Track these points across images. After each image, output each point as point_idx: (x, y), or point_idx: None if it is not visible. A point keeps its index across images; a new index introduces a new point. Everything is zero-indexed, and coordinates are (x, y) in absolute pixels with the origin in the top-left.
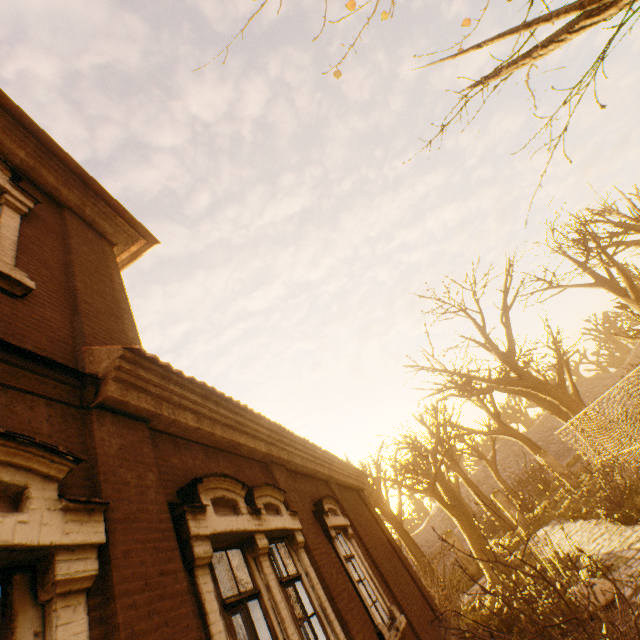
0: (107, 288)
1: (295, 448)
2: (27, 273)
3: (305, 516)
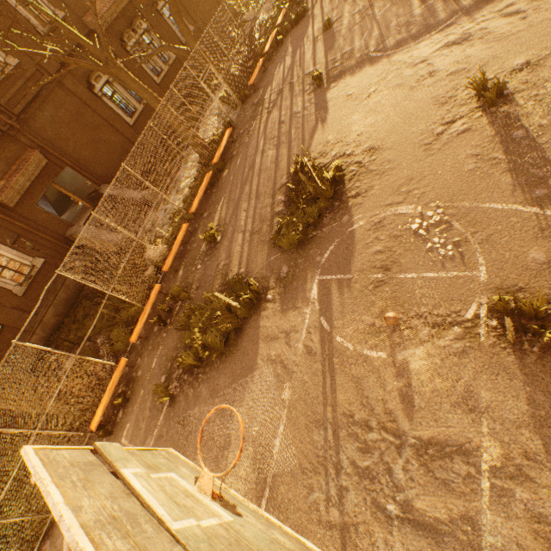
0: None
1: None
2: (58, 9)
3: (150, 16)
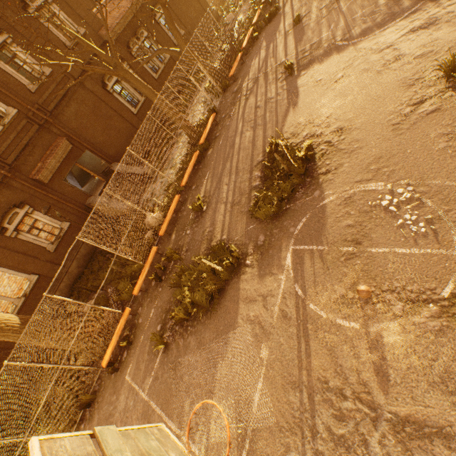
0: (74, 0)
1: (139, 0)
2: (80, 27)
3: (150, 25)
